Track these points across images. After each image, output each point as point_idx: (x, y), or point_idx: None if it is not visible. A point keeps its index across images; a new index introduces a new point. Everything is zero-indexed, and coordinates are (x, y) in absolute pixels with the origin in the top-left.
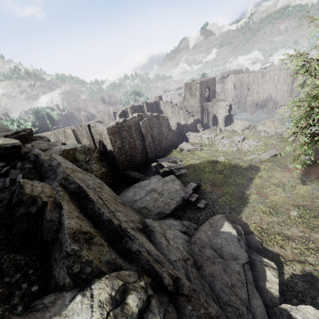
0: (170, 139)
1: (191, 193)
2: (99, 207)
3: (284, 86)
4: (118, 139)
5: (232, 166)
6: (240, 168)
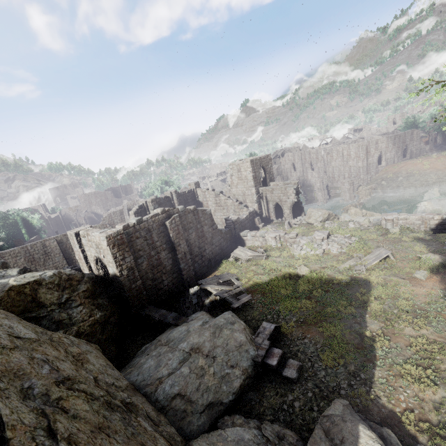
0: (217, 244)
1: (267, 346)
2: None
3: (358, 163)
4: (129, 254)
5: (324, 281)
6: (339, 285)
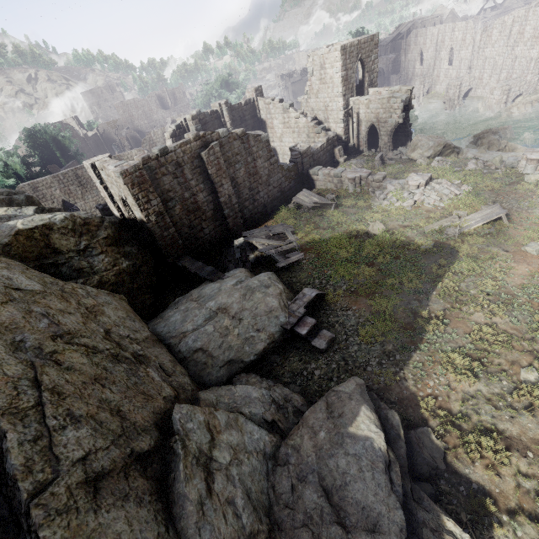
0: (275, 185)
1: (301, 315)
2: (7, 426)
3: (531, 49)
4: (155, 195)
5: (398, 245)
6: (416, 251)
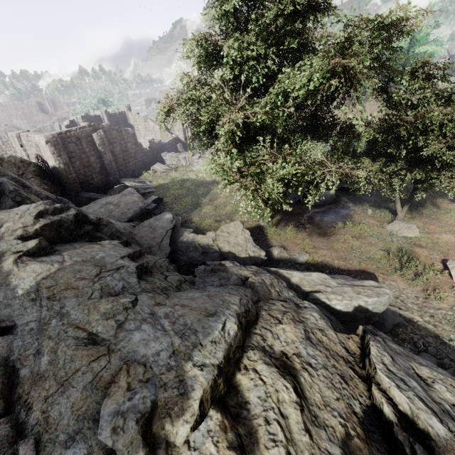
0: (140, 160)
1: (150, 203)
2: (37, 190)
3: None
4: (64, 153)
5: (200, 182)
6: (207, 183)
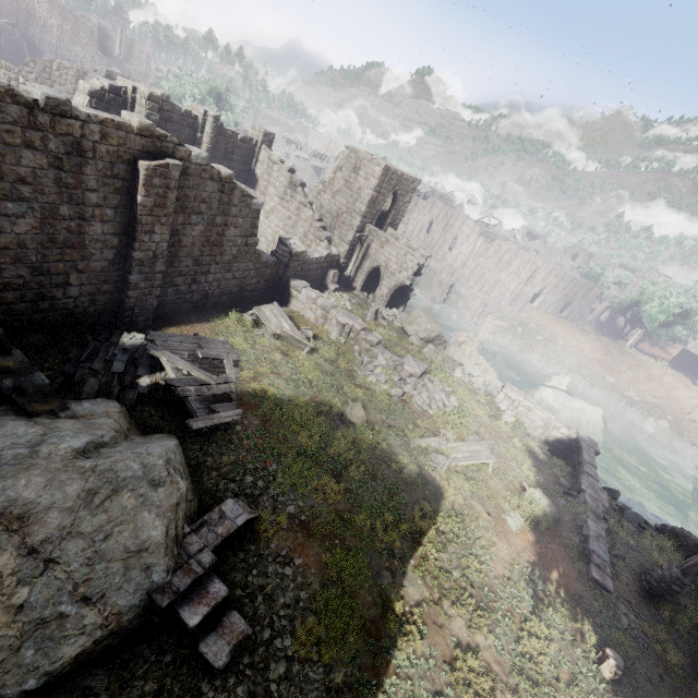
0: (237, 275)
1: (202, 570)
2: None
3: (511, 282)
4: None
5: (378, 455)
6: (397, 474)
